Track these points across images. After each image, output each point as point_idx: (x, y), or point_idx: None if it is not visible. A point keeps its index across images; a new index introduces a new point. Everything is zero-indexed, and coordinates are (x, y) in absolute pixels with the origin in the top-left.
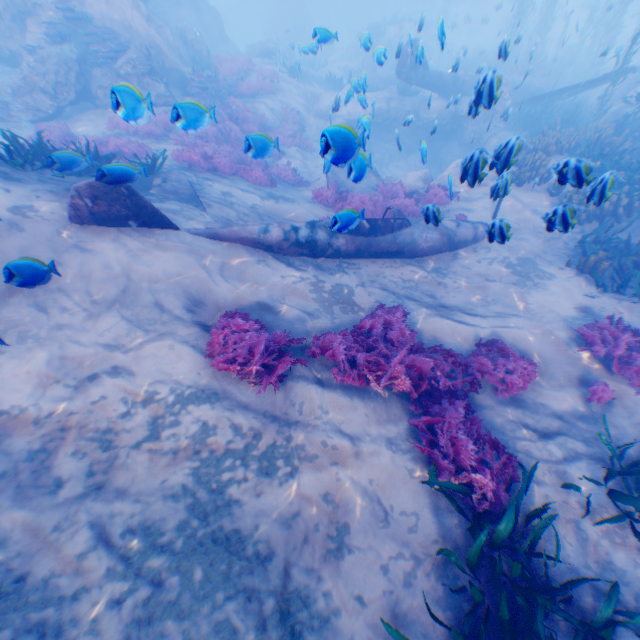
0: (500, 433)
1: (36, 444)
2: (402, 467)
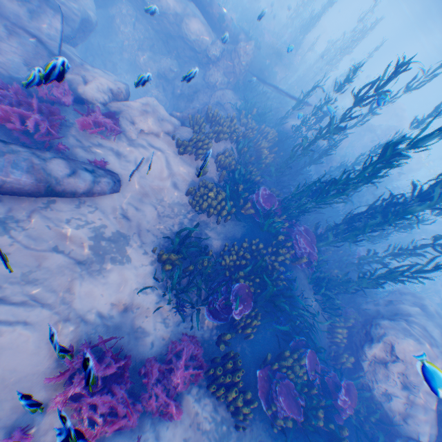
0: None
1: None
2: None
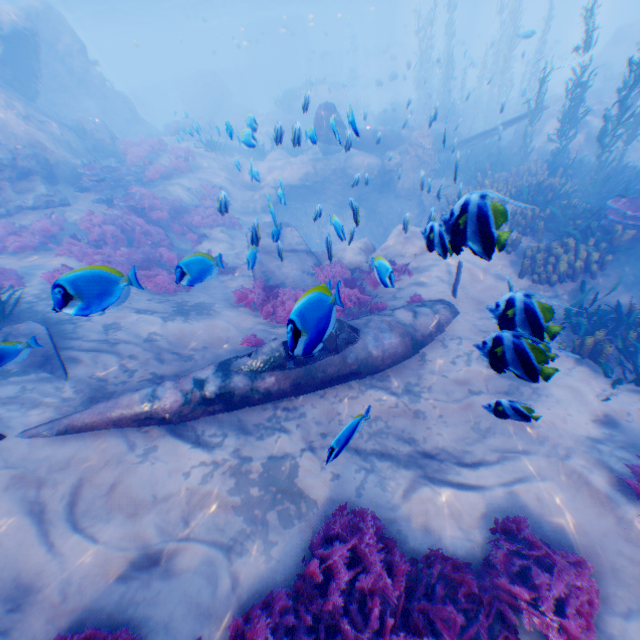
0: None
1: None
2: None
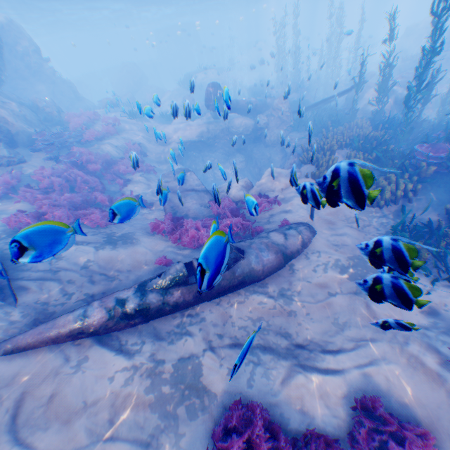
0: None
1: None
2: None
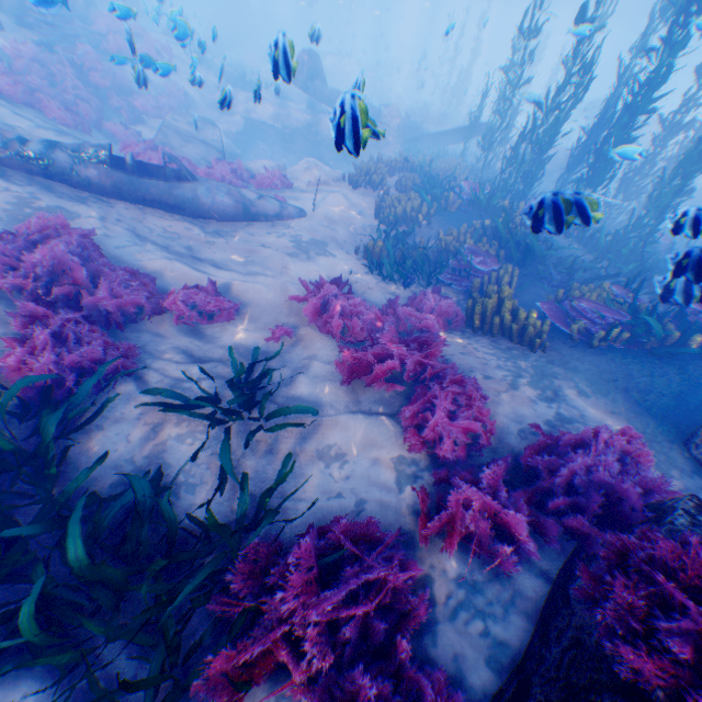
0: (148, 353)
1: None
2: None
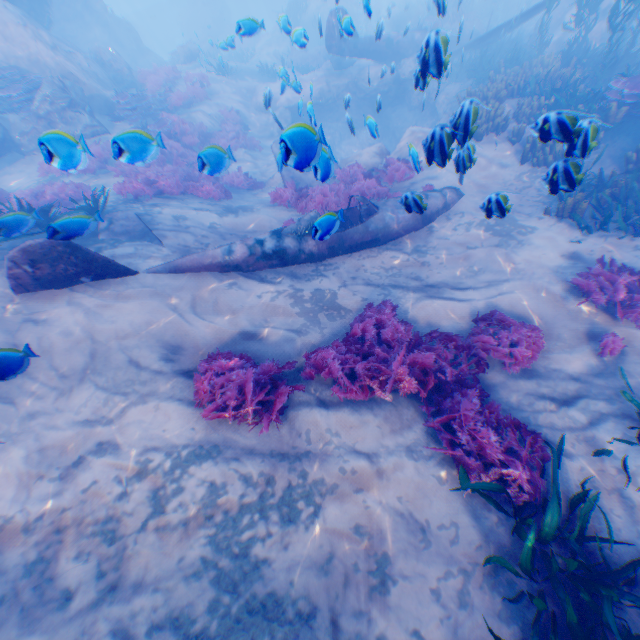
0: (520, 411)
1: (32, 556)
2: (428, 475)
